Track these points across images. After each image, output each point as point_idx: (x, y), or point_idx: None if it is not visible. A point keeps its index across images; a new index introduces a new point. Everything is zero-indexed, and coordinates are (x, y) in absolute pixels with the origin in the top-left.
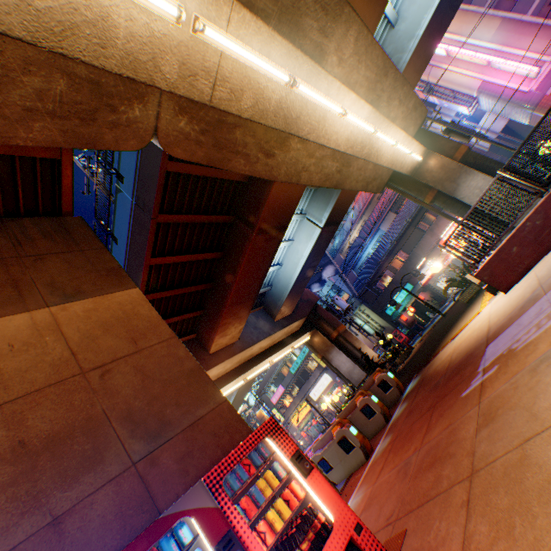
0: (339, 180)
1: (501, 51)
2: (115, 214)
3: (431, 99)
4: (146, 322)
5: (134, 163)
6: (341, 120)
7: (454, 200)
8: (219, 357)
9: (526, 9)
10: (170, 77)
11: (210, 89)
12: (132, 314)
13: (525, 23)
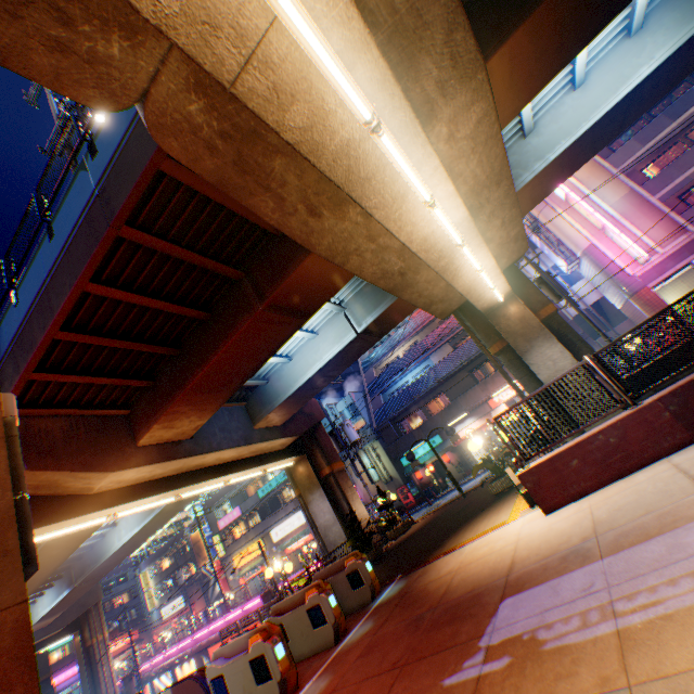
0: (399, 284)
1: (619, 221)
2: (66, 198)
3: (534, 238)
4: None
5: (119, 138)
6: (425, 210)
7: (522, 362)
8: (149, 456)
9: (656, 190)
10: (164, 1)
11: (238, 64)
12: None
13: (650, 205)
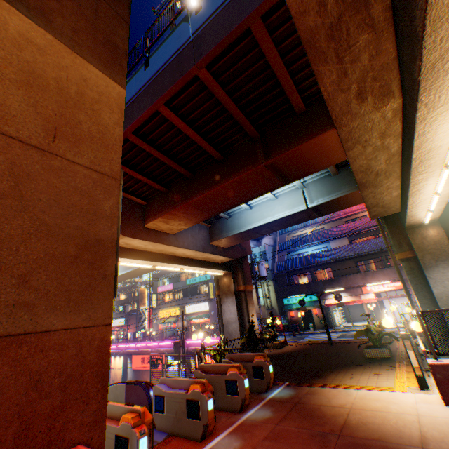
0: (368, 182)
1: None
2: (165, 41)
3: None
4: (97, 130)
5: None
6: None
7: (421, 273)
8: (149, 235)
9: None
10: None
11: None
12: (87, 104)
13: None
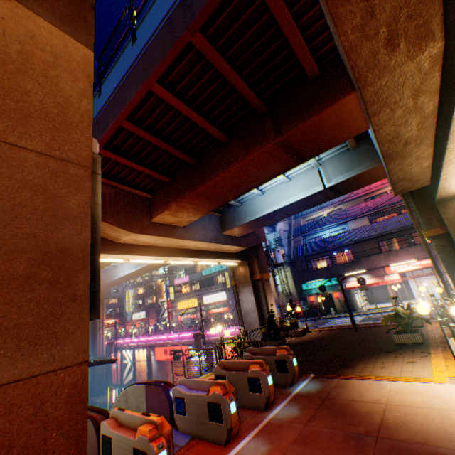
0: (395, 153)
1: None
2: (152, 7)
3: None
4: (53, 103)
5: None
6: None
7: (454, 250)
8: (157, 230)
9: None
10: None
11: None
12: (36, 69)
13: None
